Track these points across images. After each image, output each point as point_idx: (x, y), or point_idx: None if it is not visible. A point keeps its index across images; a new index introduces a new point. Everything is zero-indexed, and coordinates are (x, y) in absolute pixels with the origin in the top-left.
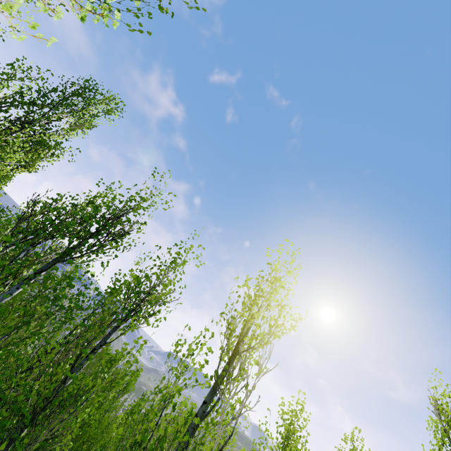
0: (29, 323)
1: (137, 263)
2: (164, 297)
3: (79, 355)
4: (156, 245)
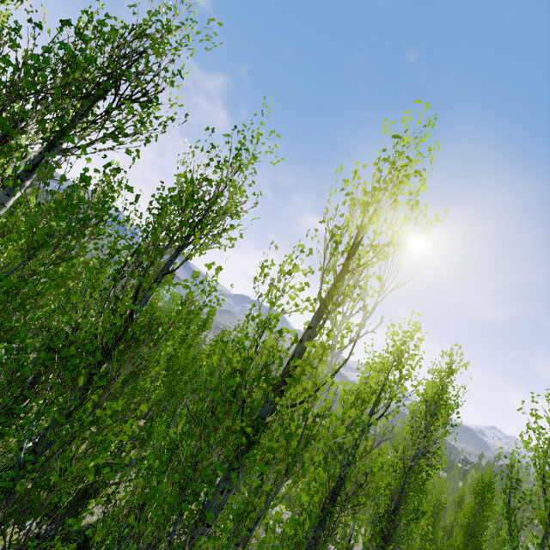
0: (47, 242)
1: (183, 163)
2: (234, 207)
3: (139, 286)
4: (205, 129)
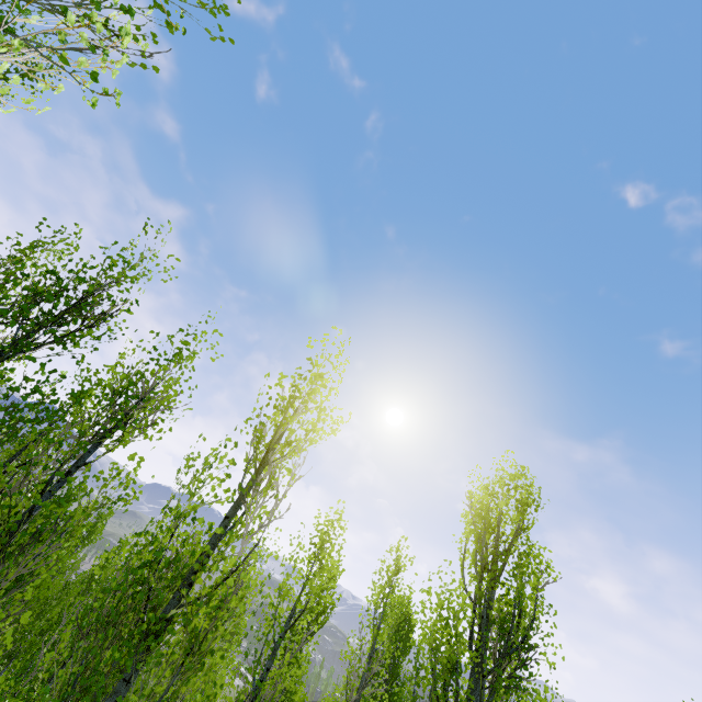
0: None
1: (121, 357)
2: (167, 401)
3: (51, 479)
4: (150, 331)
